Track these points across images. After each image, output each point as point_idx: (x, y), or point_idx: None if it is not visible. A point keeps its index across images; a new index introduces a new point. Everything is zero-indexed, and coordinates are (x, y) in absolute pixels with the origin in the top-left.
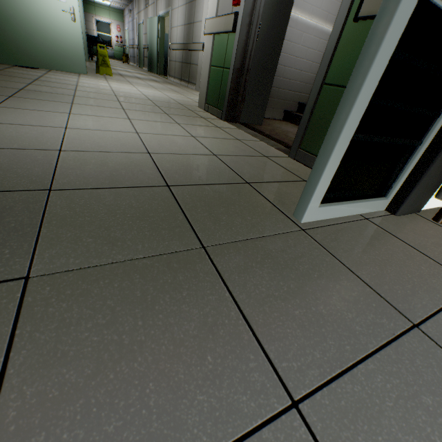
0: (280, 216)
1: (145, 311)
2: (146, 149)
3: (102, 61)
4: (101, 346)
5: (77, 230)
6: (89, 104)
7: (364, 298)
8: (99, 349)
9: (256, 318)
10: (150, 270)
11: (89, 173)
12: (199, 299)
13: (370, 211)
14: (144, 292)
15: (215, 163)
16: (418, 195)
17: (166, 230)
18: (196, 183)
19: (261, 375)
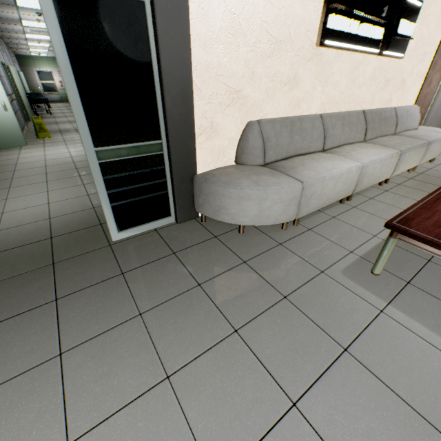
0: (104, 240)
1: (21, 288)
2: (49, 216)
3: (40, 129)
4: (4, 298)
5: (1, 268)
6: (22, 185)
7: (111, 268)
8: (3, 298)
9: (60, 282)
10: (27, 276)
11: (11, 241)
12: (41, 281)
13: (163, 225)
14: (22, 283)
15: (90, 214)
16: (184, 212)
17: (40, 260)
18: (69, 232)
19: (51, 295)
